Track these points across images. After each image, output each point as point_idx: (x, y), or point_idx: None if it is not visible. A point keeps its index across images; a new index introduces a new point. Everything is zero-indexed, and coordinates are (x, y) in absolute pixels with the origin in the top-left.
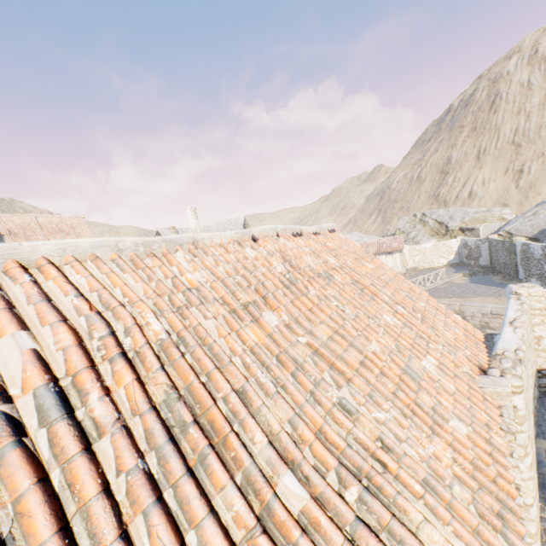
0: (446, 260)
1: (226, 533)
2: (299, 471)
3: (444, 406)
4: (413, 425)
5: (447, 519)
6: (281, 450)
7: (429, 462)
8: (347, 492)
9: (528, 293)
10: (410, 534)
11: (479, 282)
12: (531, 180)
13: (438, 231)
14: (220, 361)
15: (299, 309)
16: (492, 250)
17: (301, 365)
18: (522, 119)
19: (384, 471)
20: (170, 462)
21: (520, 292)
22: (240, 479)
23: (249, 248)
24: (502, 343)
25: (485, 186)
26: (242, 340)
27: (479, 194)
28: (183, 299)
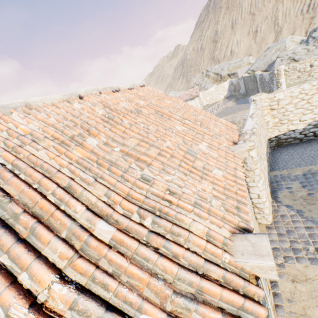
0: (223, 96)
1: (51, 266)
2: (112, 219)
3: (210, 165)
4: (190, 178)
5: (206, 217)
6: (99, 212)
7: (198, 193)
8: (145, 221)
9: (260, 99)
10: (183, 230)
11: (240, 103)
12: (262, 36)
13: (217, 79)
14: (50, 173)
15: (115, 133)
16: (245, 83)
17: (115, 163)
18: None
19: (170, 205)
20: (2, 240)
21: (256, 99)
22: (65, 235)
23: (76, 103)
24: (246, 127)
25: (238, 45)
26: (70, 158)
27: (236, 51)
28: (18, 142)
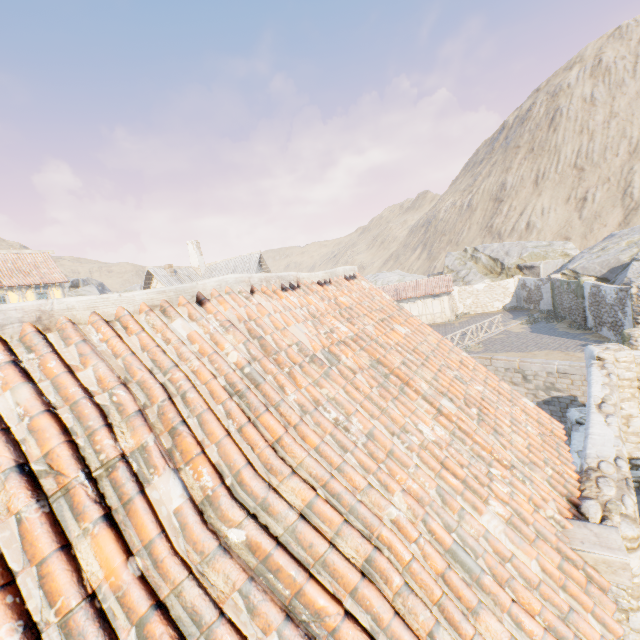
0: (502, 304)
1: None
2: None
3: (528, 632)
4: None
5: None
6: None
7: None
8: None
9: (615, 359)
10: None
11: (541, 332)
12: (596, 209)
13: (493, 269)
14: None
15: (251, 445)
16: (555, 292)
17: (208, 633)
18: (585, 138)
19: None
20: None
21: (605, 356)
22: None
23: (180, 320)
24: (594, 445)
25: (544, 216)
26: (48, 592)
27: (538, 225)
28: None
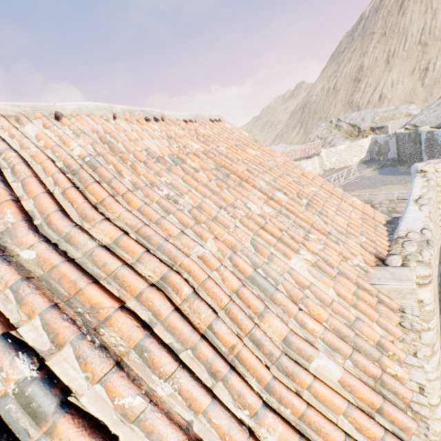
0: (359, 158)
1: None
2: None
3: (310, 330)
4: (228, 393)
5: None
6: None
7: None
8: None
9: (435, 170)
10: None
11: (387, 174)
12: (436, 76)
13: (352, 133)
14: None
15: (71, 202)
16: (399, 143)
17: None
18: (429, 17)
19: None
20: None
21: (426, 169)
22: None
23: (30, 125)
24: (406, 223)
25: (393, 88)
26: None
27: (389, 96)
28: None
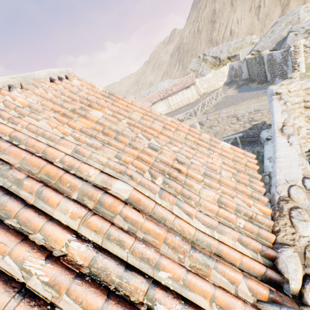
0: (223, 82)
1: None
2: None
3: None
4: None
5: None
6: None
7: None
8: None
9: (288, 90)
10: None
11: (243, 91)
12: (266, 11)
13: (215, 64)
14: None
15: None
16: (249, 66)
17: None
18: None
19: None
20: None
21: (281, 91)
22: None
23: None
24: (282, 168)
25: (239, 24)
26: None
27: (236, 31)
28: None
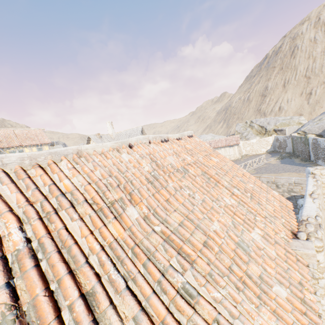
0: (266, 149)
1: None
2: None
3: (269, 272)
4: (244, 297)
5: None
6: None
7: None
8: None
9: (320, 173)
10: None
11: (286, 163)
12: (317, 99)
13: (261, 132)
14: (76, 262)
15: (158, 200)
16: (294, 143)
17: (153, 254)
18: (311, 61)
19: None
20: None
21: (315, 172)
22: None
23: (125, 154)
24: (306, 211)
25: (288, 103)
26: (103, 237)
27: (285, 108)
28: (56, 204)
